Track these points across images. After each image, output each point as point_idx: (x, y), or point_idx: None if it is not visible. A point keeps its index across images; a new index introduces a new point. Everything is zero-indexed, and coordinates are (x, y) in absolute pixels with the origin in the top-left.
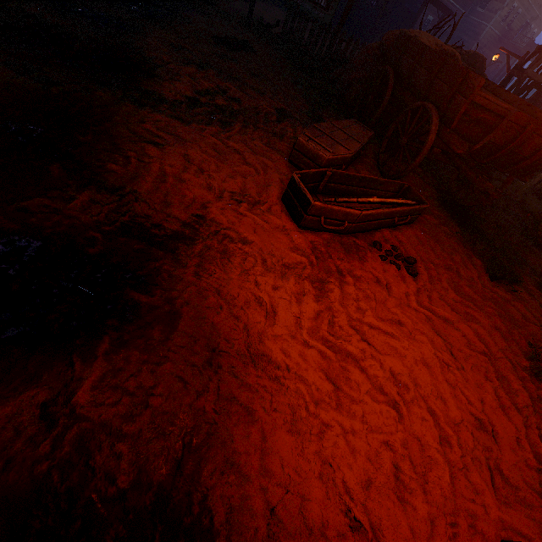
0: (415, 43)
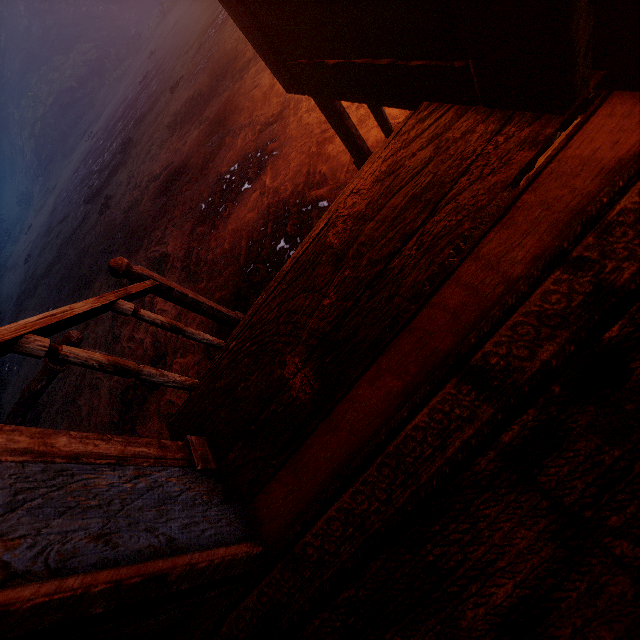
0: None
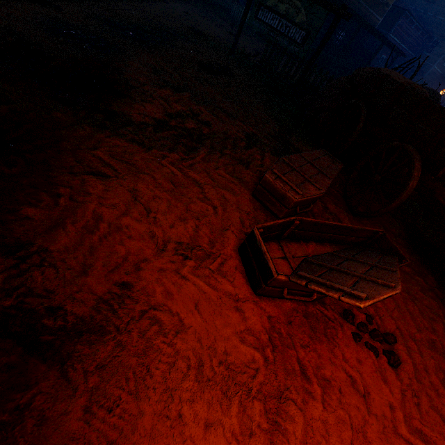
0: (391, 82)
